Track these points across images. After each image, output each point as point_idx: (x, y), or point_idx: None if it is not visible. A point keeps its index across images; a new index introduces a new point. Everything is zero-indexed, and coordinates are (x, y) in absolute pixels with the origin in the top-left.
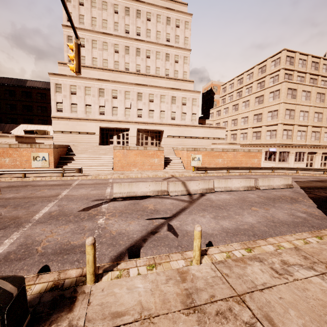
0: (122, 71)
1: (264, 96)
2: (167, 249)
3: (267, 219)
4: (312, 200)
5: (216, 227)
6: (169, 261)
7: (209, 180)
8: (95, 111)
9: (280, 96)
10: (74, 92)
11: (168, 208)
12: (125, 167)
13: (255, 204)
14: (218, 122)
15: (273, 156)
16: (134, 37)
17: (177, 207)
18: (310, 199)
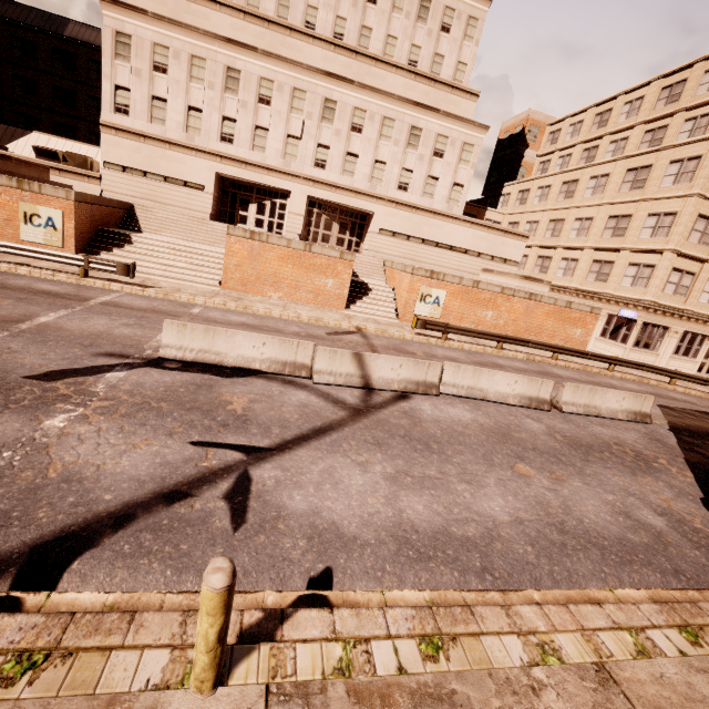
0: (295, 28)
1: (654, 169)
2: (169, 575)
3: (548, 515)
4: (695, 472)
5: (381, 515)
6: (114, 646)
7: (432, 362)
8: (211, 130)
9: (696, 175)
10: (163, 66)
11: (281, 419)
12: (251, 286)
13: (532, 455)
14: (515, 221)
15: (624, 329)
16: None
17: (308, 421)
18: (688, 467)
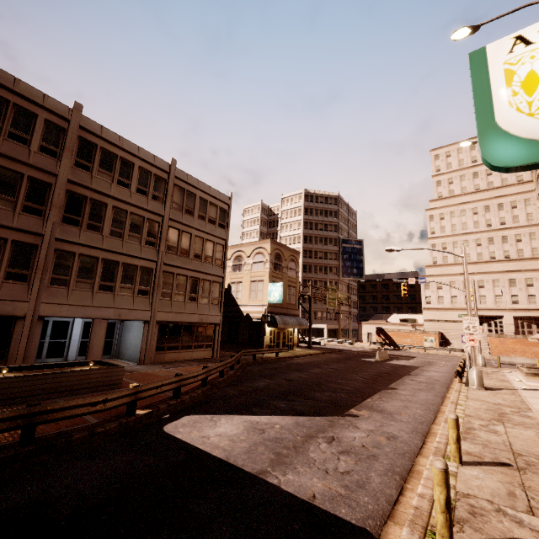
0: (487, 261)
1: None
2: None
3: None
4: None
5: None
6: None
7: None
8: (461, 301)
9: None
10: (440, 287)
11: None
12: (503, 353)
13: None
14: None
15: None
16: (497, 228)
17: None
18: None
